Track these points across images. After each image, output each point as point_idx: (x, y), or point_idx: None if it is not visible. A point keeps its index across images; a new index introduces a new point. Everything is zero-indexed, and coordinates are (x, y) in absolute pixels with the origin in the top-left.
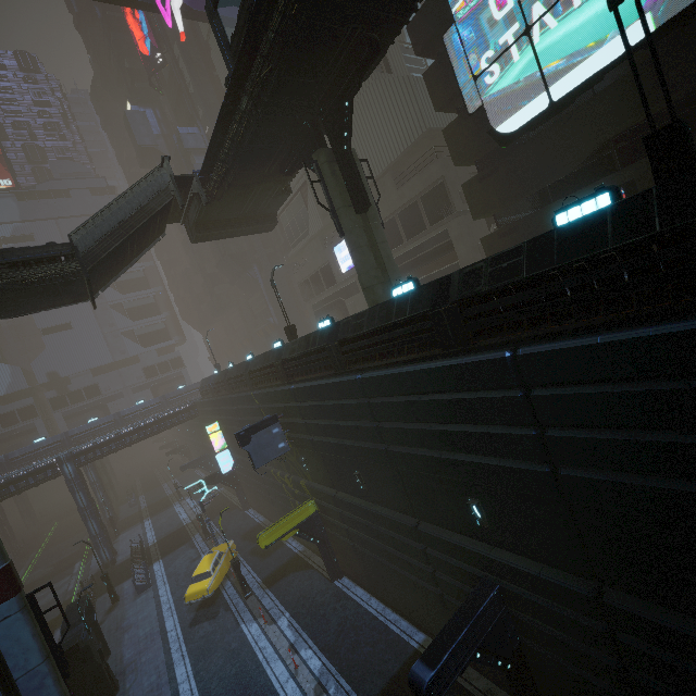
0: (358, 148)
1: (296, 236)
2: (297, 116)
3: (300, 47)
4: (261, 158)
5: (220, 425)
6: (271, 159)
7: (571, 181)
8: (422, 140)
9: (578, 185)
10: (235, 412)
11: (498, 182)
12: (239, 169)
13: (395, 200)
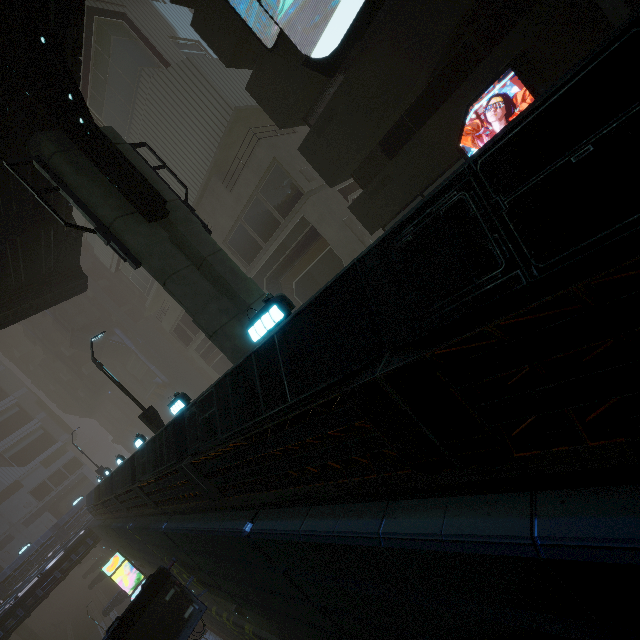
0: (168, 161)
1: (146, 282)
2: None
3: None
4: None
5: (122, 555)
6: None
7: (430, 96)
8: (234, 126)
9: (440, 98)
10: (127, 543)
11: (342, 127)
12: None
13: (233, 204)
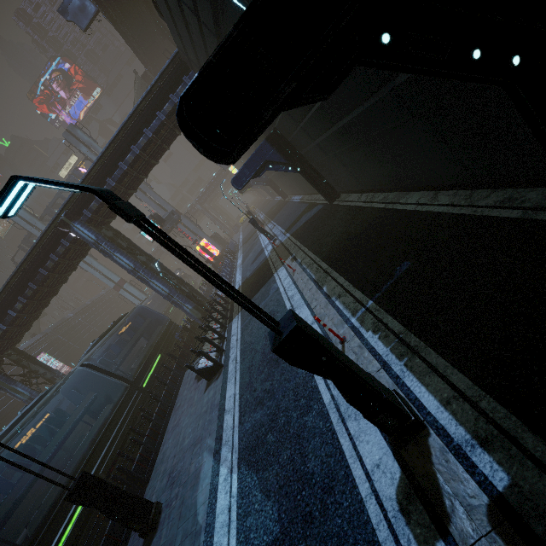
0: None
1: None
2: (151, 31)
3: (132, 25)
4: (156, 50)
5: (234, 166)
6: (159, 46)
7: None
8: None
9: None
10: None
11: None
12: (154, 59)
13: None
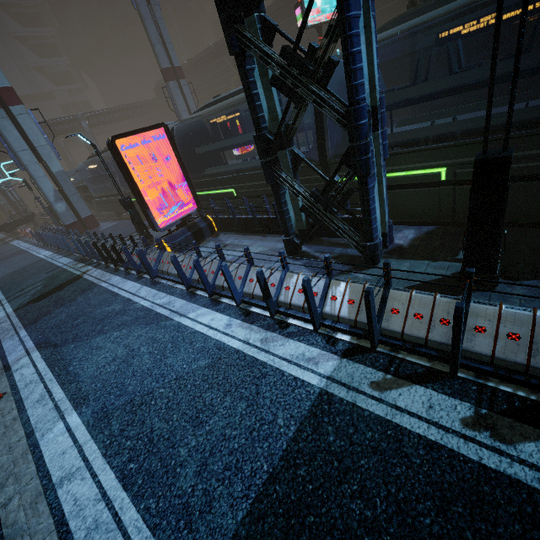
0: None
1: None
2: None
3: None
4: None
5: None
6: None
7: None
8: None
9: None
10: (202, 83)
11: None
12: None
13: None
